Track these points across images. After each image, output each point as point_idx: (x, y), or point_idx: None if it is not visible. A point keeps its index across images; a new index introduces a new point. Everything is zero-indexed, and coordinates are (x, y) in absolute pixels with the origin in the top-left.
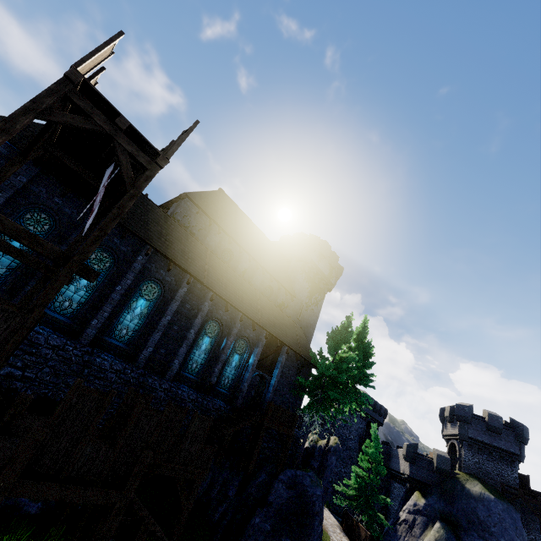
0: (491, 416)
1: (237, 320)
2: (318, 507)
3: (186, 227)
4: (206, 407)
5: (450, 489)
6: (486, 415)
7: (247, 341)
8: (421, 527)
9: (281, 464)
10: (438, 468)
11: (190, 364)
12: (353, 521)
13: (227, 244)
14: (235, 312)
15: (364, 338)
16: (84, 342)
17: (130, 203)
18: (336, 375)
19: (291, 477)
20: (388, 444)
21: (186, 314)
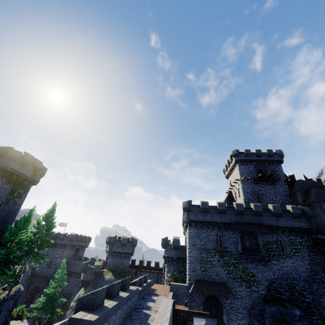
0: (123, 239)
1: None
2: None
3: None
4: None
5: (97, 281)
6: (121, 239)
7: None
8: None
9: None
10: (94, 272)
11: None
12: (36, 324)
13: None
14: None
15: (50, 217)
16: None
17: None
18: (7, 256)
19: None
20: (87, 258)
21: None
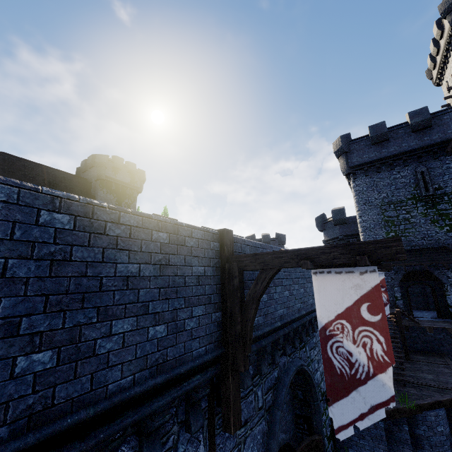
0: (264, 236)
1: None
2: None
3: None
4: None
5: None
6: (262, 237)
7: None
8: None
9: None
10: None
11: None
12: None
13: None
14: None
15: None
16: None
17: None
18: None
19: None
20: None
21: None
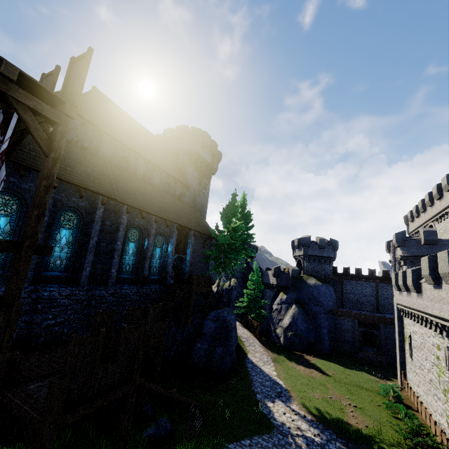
0: (320, 240)
1: (153, 223)
2: (234, 325)
3: (75, 142)
4: (146, 293)
5: (299, 286)
6: (318, 240)
7: (163, 235)
8: (285, 310)
9: (207, 310)
10: (292, 277)
11: (124, 268)
12: (248, 320)
13: (122, 152)
14: (148, 216)
15: (245, 209)
16: (25, 285)
17: (56, 168)
18: (233, 243)
19: (215, 315)
20: (260, 268)
21: (108, 230)
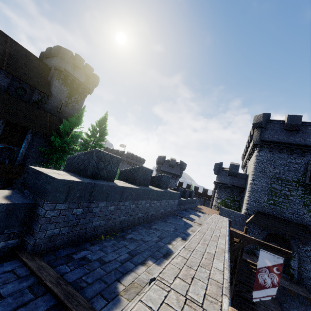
0: (172, 160)
1: None
2: None
3: None
4: None
5: None
6: (170, 160)
7: None
8: None
9: None
10: None
11: None
12: None
13: None
14: None
15: (102, 124)
16: None
17: None
18: (63, 145)
19: None
20: None
21: None
